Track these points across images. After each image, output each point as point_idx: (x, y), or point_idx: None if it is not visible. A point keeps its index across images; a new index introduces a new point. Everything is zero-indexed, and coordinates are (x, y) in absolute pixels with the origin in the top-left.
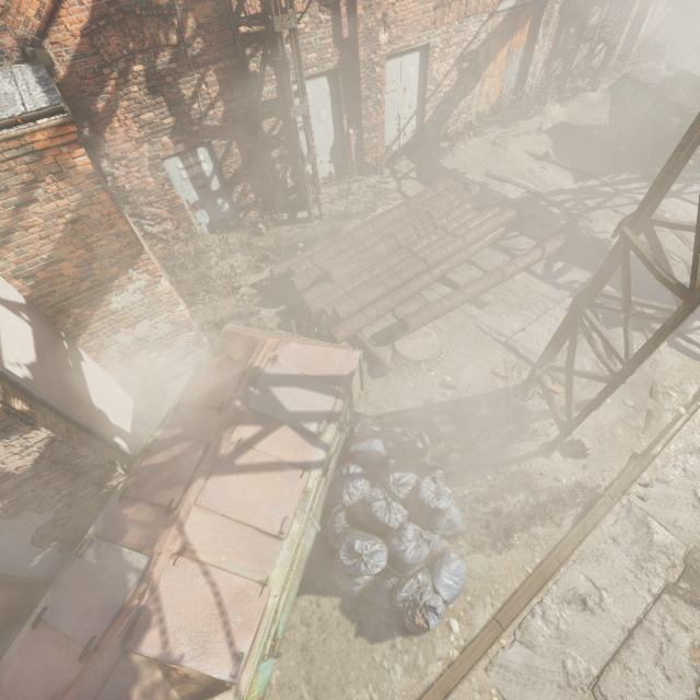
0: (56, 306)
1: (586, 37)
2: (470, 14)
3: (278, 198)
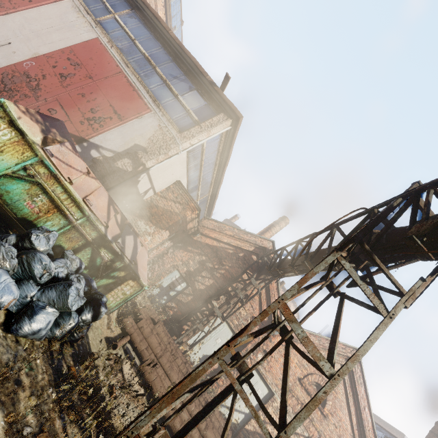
0: (140, 207)
1: None
2: None
3: (175, 325)
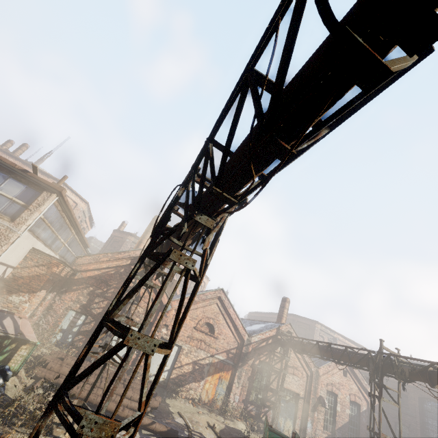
0: (5, 285)
1: (269, 405)
2: (202, 348)
3: None
